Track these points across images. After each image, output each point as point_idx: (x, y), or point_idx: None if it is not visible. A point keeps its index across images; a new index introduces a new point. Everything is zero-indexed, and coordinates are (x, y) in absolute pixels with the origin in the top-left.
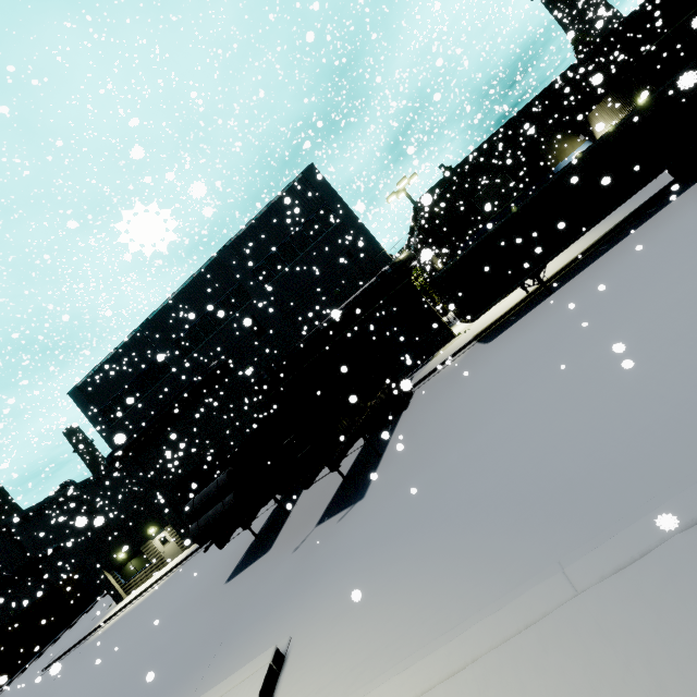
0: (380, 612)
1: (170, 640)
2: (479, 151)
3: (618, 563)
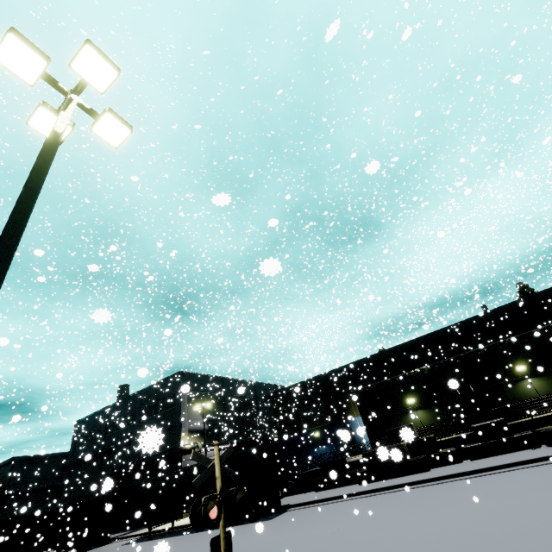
0: None
1: None
2: (307, 382)
3: None
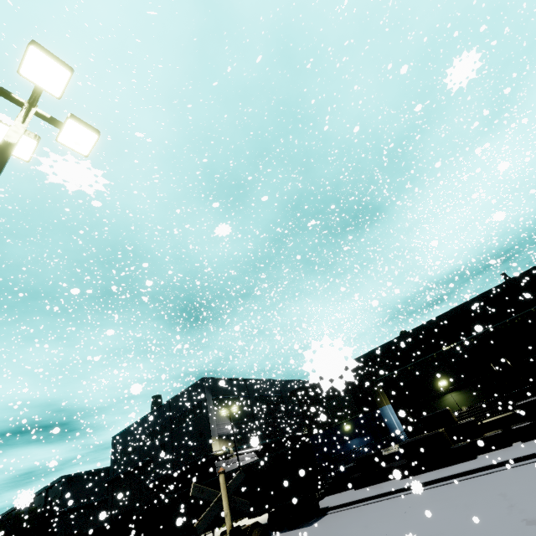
0: None
1: None
2: None
3: None
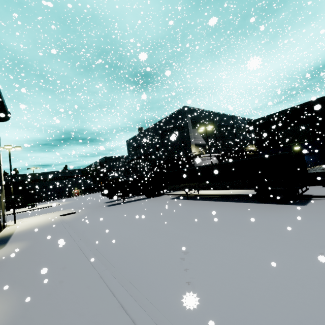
0: (75, 216)
1: (94, 203)
2: (294, 109)
3: (61, 221)
